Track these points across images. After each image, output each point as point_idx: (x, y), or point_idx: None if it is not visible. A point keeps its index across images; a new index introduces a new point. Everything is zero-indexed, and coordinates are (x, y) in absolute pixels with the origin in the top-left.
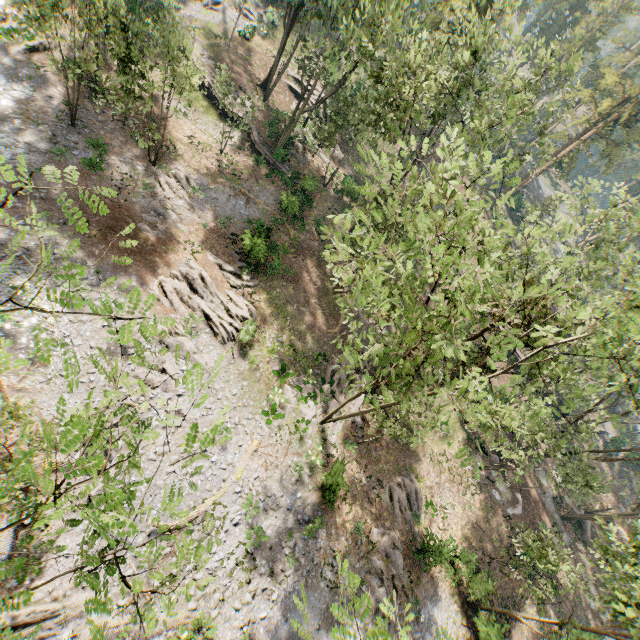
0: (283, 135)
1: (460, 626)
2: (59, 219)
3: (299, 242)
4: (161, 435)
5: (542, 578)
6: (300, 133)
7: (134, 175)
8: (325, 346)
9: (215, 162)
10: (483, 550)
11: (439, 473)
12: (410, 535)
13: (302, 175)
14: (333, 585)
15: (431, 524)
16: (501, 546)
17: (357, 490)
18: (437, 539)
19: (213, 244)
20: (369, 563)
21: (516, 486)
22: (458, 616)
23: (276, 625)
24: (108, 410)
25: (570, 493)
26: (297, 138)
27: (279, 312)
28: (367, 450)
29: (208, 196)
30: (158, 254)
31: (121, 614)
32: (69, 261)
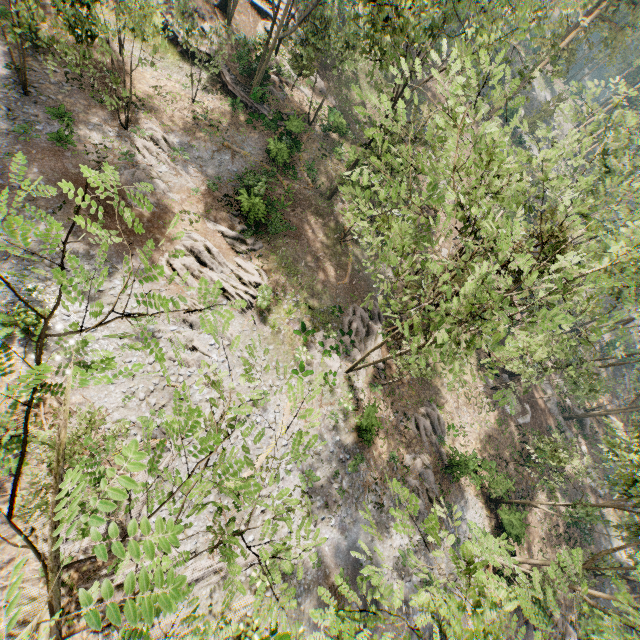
0: (257, 70)
1: (485, 518)
2: (47, 209)
3: (294, 193)
4: (206, 408)
5: (555, 473)
6: (273, 63)
7: (108, 144)
8: (338, 298)
9: (189, 114)
10: (500, 457)
11: (456, 399)
12: (437, 455)
13: (284, 115)
14: (379, 505)
15: (454, 443)
16: (515, 451)
17: (387, 425)
18: (462, 455)
19: (209, 210)
20: (406, 483)
21: (524, 398)
22: (483, 511)
23: (338, 543)
24: (153, 394)
25: (571, 396)
26: (271, 70)
27: (288, 272)
28: (391, 389)
29: (191, 156)
30: (157, 230)
31: (211, 557)
32: (72, 253)
